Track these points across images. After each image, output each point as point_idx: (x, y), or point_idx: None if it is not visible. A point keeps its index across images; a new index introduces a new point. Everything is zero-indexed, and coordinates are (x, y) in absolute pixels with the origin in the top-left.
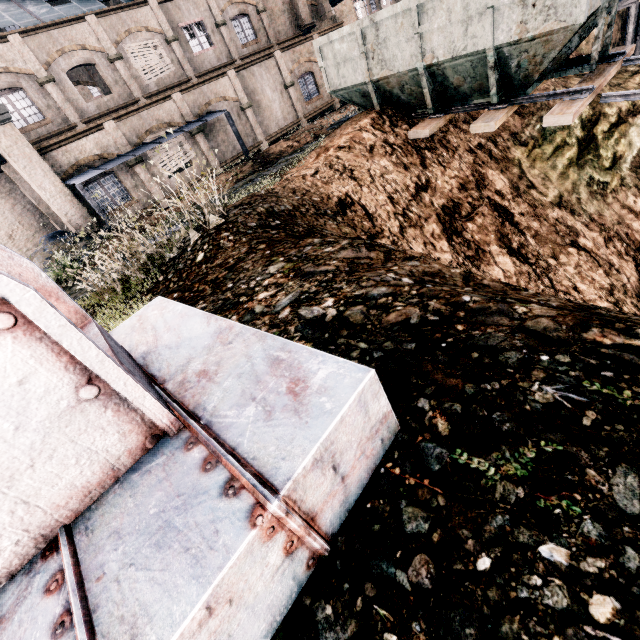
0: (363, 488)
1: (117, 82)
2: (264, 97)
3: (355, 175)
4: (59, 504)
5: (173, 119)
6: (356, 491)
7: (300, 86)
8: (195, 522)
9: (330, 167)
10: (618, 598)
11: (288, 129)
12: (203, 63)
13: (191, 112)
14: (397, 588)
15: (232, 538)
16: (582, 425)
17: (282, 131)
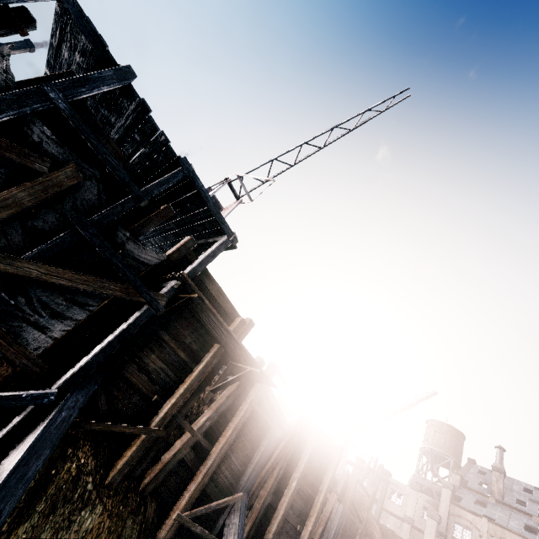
0: None
1: None
2: None
3: None
4: None
5: None
6: None
7: None
8: None
9: None
10: None
11: None
12: None
13: None
14: None
15: None
16: None
17: None
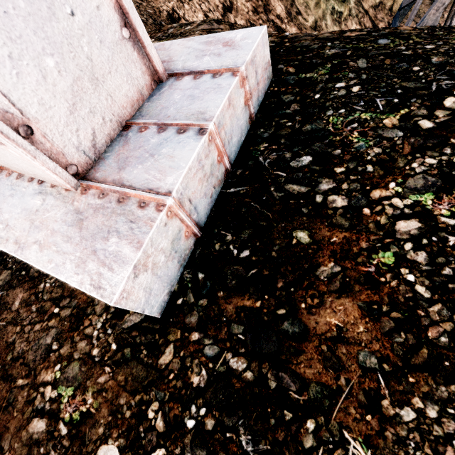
0: (262, 99)
1: None
2: None
3: None
4: (123, 105)
5: None
6: (260, 98)
7: None
8: (206, 88)
9: None
10: (360, 85)
11: None
12: None
13: None
14: (287, 114)
15: (229, 82)
16: (346, 55)
17: None
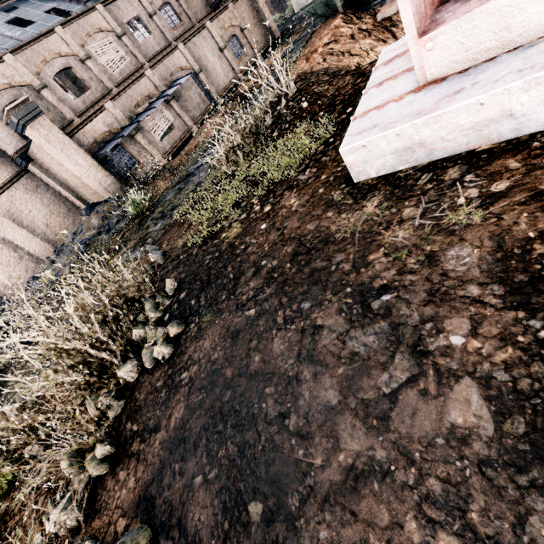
0: None
1: (91, 78)
2: (208, 62)
3: (353, 53)
4: None
5: (151, 92)
6: None
7: (230, 48)
8: None
9: (331, 55)
10: None
11: (232, 84)
12: (148, 50)
13: (161, 84)
14: None
15: None
16: None
17: (228, 87)
